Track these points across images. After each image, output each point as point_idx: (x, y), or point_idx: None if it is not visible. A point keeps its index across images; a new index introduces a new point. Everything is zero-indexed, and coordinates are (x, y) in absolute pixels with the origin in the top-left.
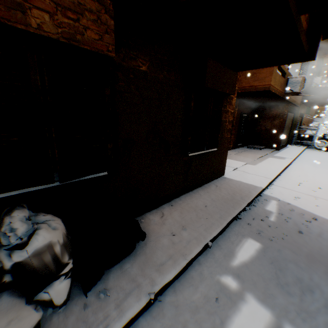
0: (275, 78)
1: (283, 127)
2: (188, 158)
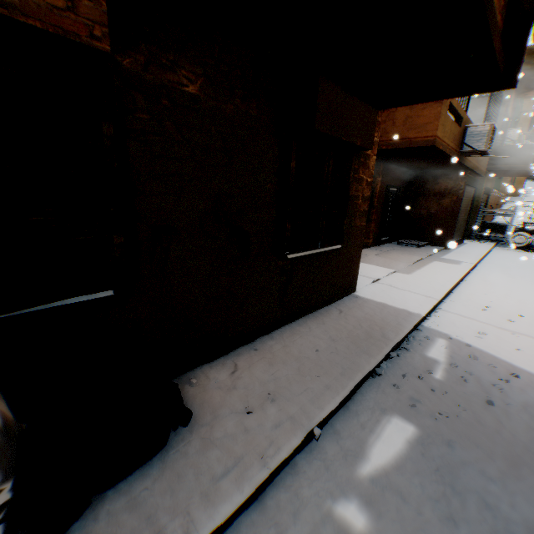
0: (444, 125)
1: (457, 211)
2: (287, 263)
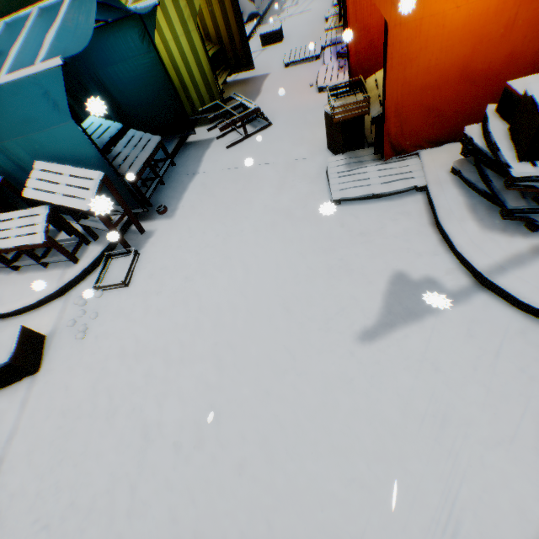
0: None
1: None
2: None
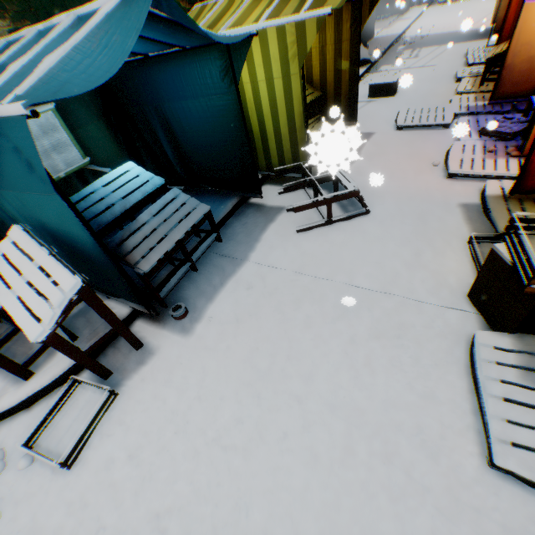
0: None
1: None
2: None
